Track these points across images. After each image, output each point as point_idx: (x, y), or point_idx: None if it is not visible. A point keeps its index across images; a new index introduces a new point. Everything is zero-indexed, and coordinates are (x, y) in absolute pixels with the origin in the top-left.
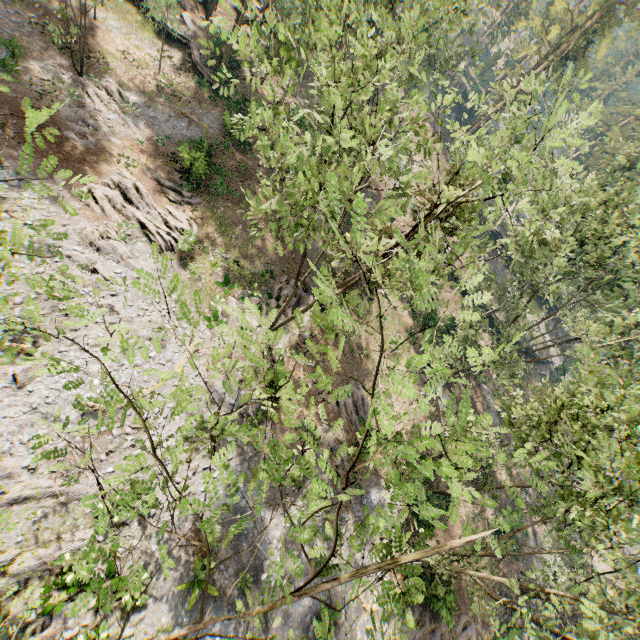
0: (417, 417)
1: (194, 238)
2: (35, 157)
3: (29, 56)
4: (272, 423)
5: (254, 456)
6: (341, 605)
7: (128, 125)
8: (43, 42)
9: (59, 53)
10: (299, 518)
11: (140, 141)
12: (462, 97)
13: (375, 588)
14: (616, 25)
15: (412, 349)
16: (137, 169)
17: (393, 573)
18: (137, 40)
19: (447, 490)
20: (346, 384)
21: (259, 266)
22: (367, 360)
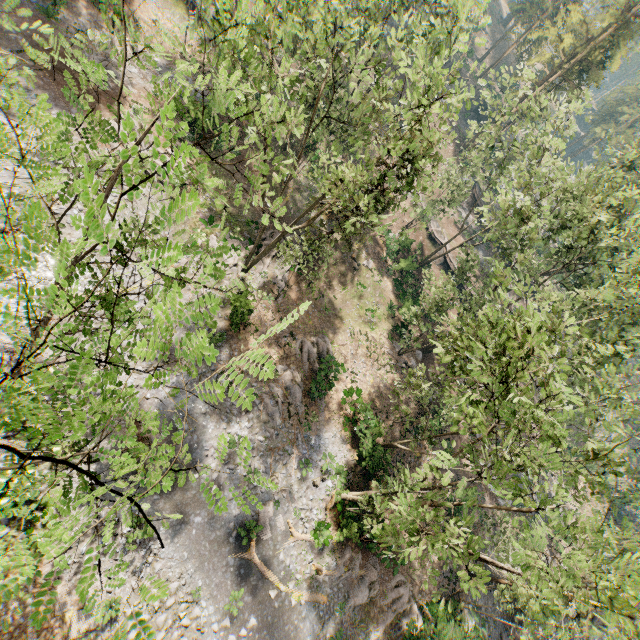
0: (383, 383)
1: (186, 176)
2: (57, 88)
3: (69, 11)
4: (231, 350)
5: (207, 372)
6: (268, 525)
7: (147, 79)
8: (84, 2)
9: (97, 13)
10: (240, 435)
11: (155, 94)
12: (481, 107)
13: (307, 521)
14: (630, 37)
15: (390, 322)
16: (147, 115)
17: (329, 514)
18: (170, 14)
19: (394, 442)
20: (314, 336)
21: (246, 216)
22: (340, 321)
